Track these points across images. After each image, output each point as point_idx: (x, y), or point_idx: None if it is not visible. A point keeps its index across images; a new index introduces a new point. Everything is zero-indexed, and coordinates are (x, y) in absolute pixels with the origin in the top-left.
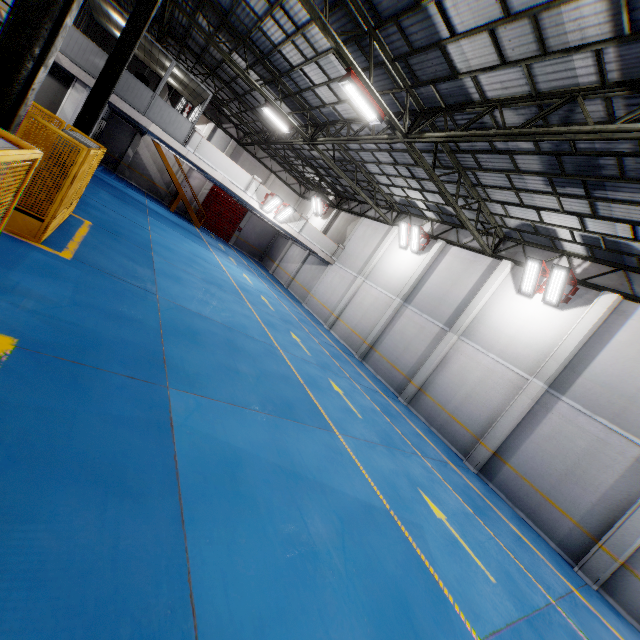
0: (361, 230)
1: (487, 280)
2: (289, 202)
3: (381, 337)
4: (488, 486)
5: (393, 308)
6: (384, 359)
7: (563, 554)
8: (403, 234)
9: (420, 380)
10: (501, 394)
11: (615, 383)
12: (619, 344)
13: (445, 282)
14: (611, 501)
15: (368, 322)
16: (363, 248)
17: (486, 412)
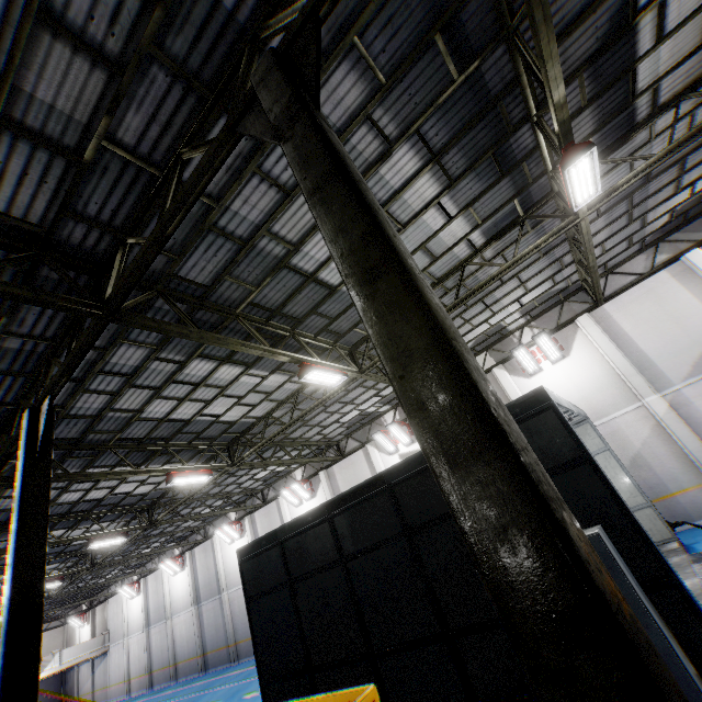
0: (111, 609)
1: (163, 581)
2: (56, 639)
3: (151, 660)
4: (209, 672)
5: (145, 637)
6: (159, 670)
7: (231, 663)
8: (125, 593)
9: (172, 660)
10: (193, 626)
11: (205, 582)
12: (199, 567)
13: (155, 597)
14: (225, 625)
15: (143, 660)
16: (118, 619)
17: (194, 640)
